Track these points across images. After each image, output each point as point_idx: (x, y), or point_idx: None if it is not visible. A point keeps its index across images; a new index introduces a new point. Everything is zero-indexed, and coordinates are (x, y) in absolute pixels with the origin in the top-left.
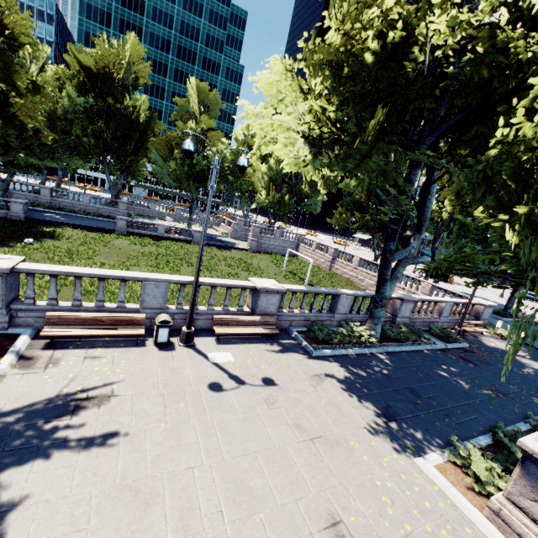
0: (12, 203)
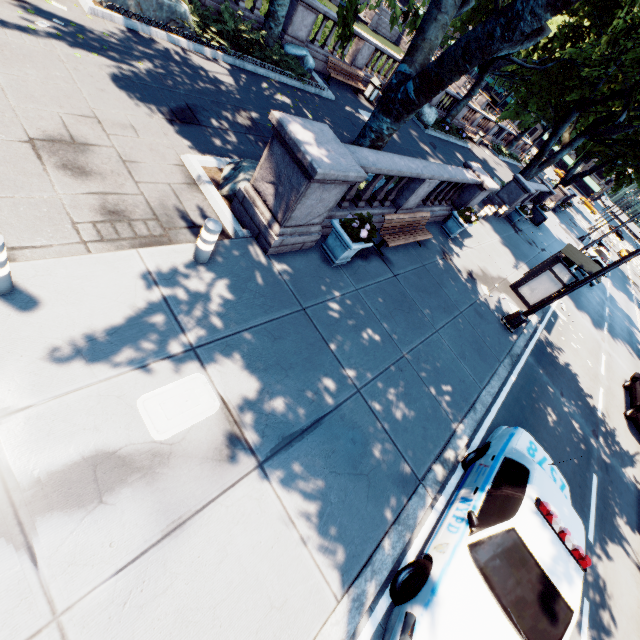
0: None
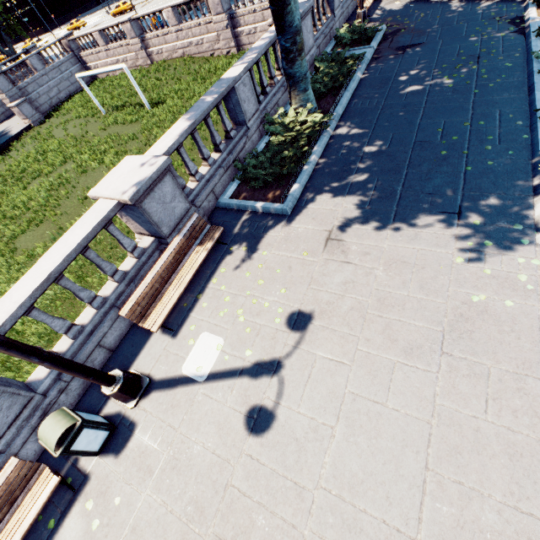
0: None
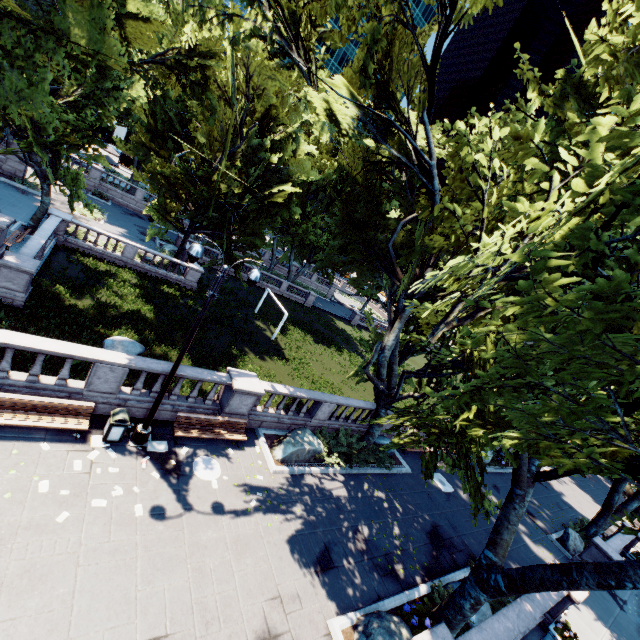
0: (310, 295)
